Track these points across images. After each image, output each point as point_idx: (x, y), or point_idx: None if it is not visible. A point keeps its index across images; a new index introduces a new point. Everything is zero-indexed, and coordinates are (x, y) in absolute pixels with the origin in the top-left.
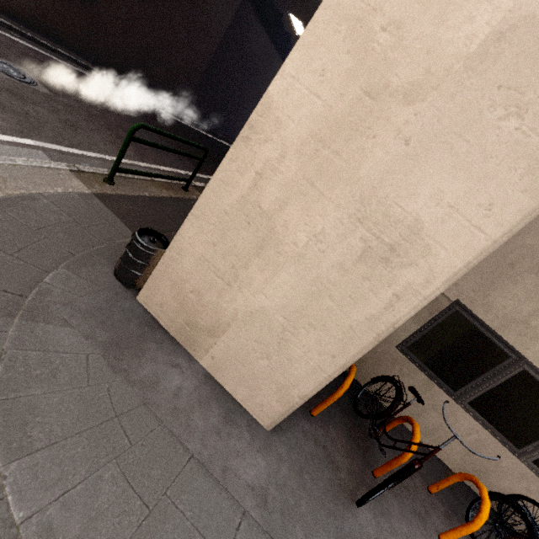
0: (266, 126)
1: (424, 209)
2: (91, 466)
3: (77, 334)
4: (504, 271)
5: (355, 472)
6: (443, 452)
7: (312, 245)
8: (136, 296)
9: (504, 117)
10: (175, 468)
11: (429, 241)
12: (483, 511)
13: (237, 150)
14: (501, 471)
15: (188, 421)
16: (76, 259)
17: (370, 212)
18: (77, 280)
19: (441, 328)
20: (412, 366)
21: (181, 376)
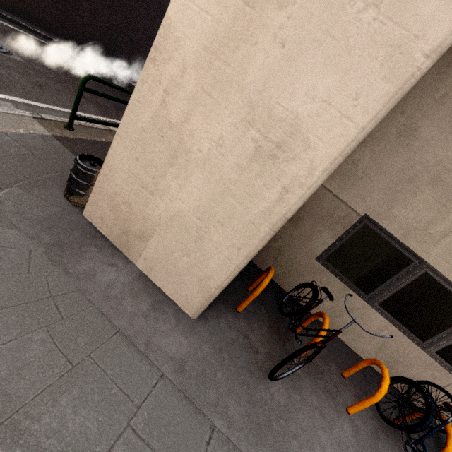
0: (168, 46)
1: (301, 105)
2: (22, 330)
3: (23, 235)
4: (405, 186)
5: (273, 356)
6: (359, 348)
7: (214, 150)
8: (82, 212)
9: (363, 9)
10: (101, 338)
11: (308, 135)
12: (383, 386)
13: (147, 71)
14: (409, 361)
15: (118, 306)
16: (30, 182)
17: (258, 114)
18: (29, 196)
19: (353, 240)
20: (330, 275)
21: (116, 273)
